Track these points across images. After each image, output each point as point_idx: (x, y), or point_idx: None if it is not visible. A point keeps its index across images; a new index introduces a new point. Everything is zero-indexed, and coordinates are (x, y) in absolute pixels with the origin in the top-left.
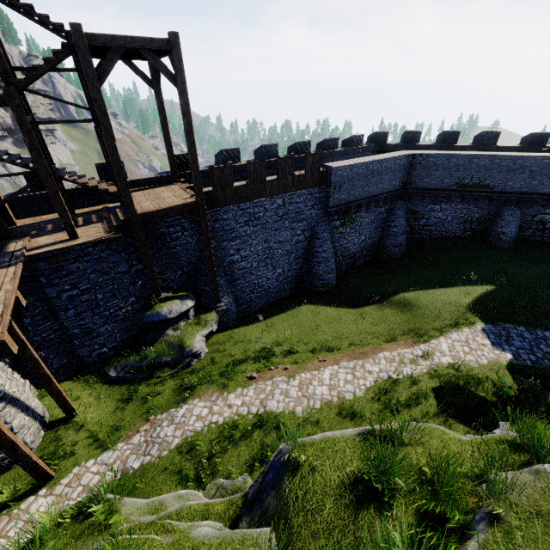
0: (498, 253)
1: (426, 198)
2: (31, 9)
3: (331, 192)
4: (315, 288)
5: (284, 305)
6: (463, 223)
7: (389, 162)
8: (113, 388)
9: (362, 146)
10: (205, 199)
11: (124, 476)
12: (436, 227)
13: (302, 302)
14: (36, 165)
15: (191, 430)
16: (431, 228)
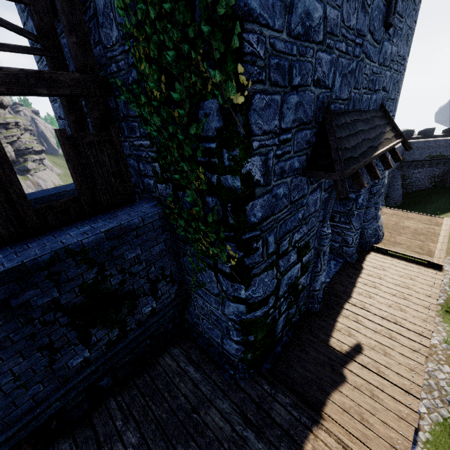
0: None
1: (410, 167)
2: None
3: None
4: None
5: None
6: (430, 178)
7: (400, 148)
8: None
9: None
10: None
11: (443, 306)
12: (415, 183)
13: None
14: None
15: (446, 282)
16: (413, 184)
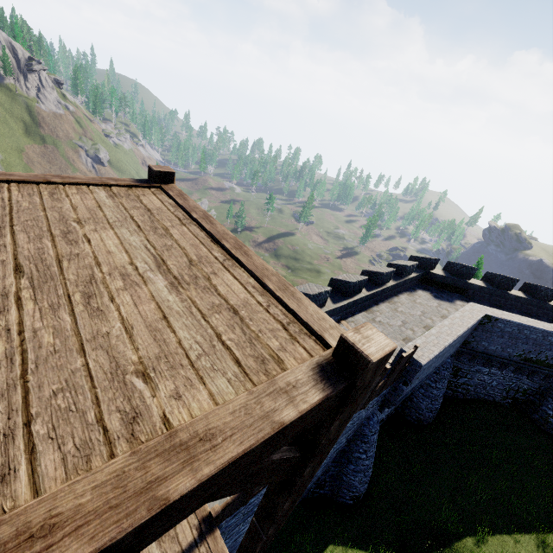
0: (552, 448)
1: (477, 359)
2: None
3: (404, 390)
4: (340, 498)
5: (298, 546)
6: (508, 390)
7: (466, 331)
8: None
9: (412, 276)
10: (228, 507)
11: None
12: (476, 388)
13: (325, 538)
14: None
15: None
16: (470, 387)
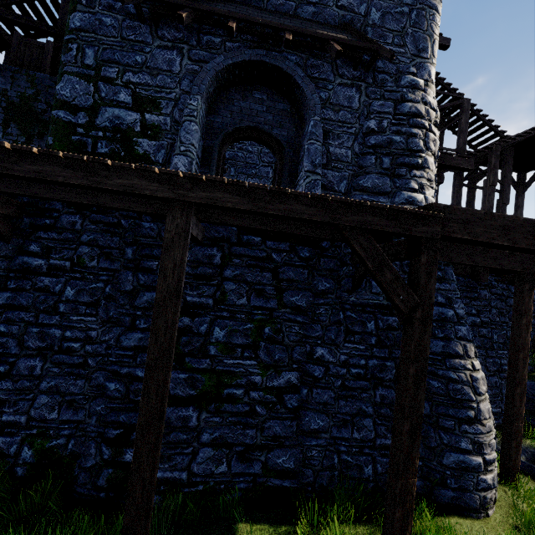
0: None
1: None
2: (490, 123)
3: None
4: None
5: None
6: None
7: None
8: (520, 477)
9: None
10: None
11: None
12: None
13: None
14: (487, 198)
15: None
16: None
